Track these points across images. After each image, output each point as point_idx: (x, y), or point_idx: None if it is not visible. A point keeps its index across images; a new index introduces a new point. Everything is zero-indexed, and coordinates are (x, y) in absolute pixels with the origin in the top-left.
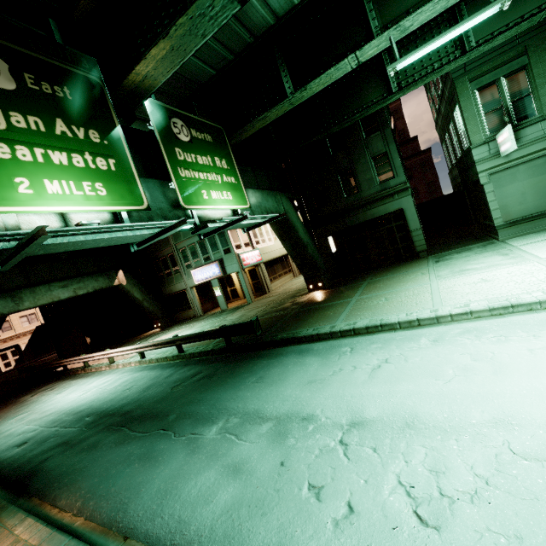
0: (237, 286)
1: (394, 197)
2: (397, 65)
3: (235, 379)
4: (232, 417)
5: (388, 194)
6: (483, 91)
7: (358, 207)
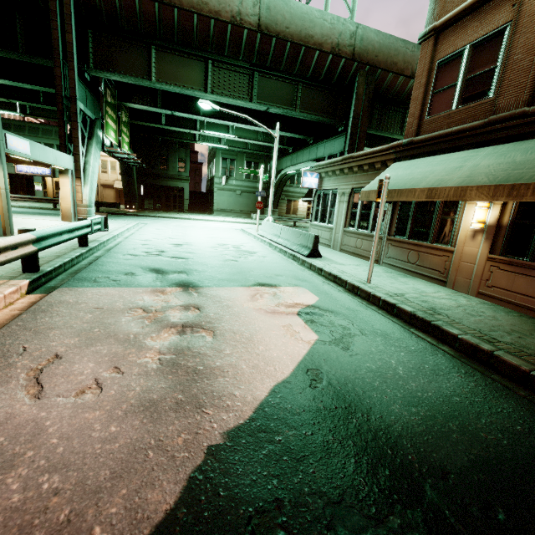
0: (50, 190)
1: (182, 181)
2: (201, 143)
3: (121, 217)
4: (133, 219)
5: (180, 178)
6: (223, 159)
7: (165, 177)
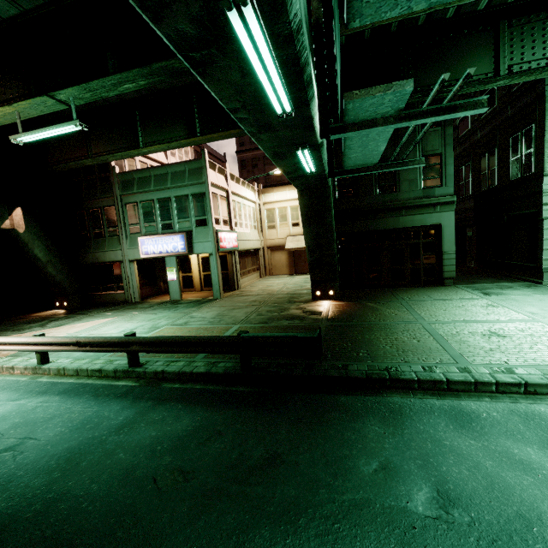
0: (195, 273)
1: (436, 209)
2: None
3: (352, 480)
4: None
5: (430, 203)
6: None
7: (391, 210)
